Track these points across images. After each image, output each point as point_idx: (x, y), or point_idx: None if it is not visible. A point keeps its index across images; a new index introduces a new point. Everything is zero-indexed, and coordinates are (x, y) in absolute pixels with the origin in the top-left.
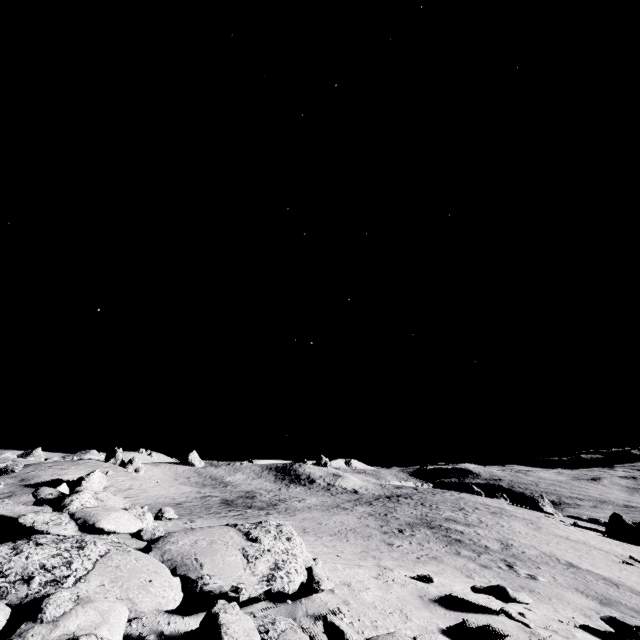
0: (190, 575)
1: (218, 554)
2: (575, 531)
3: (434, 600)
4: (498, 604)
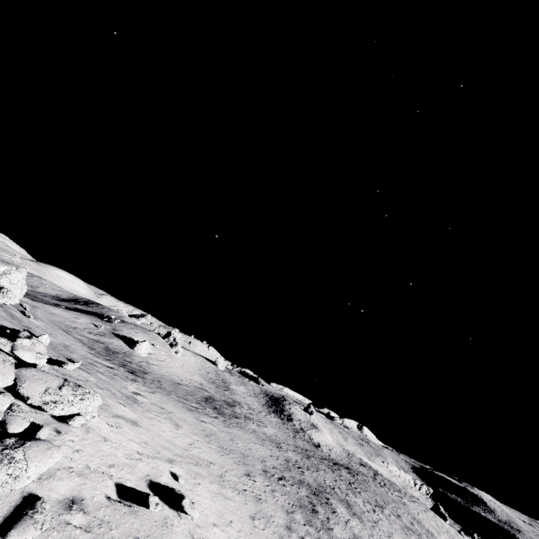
0: (18, 383)
1: (36, 383)
2: None
3: (152, 481)
4: (203, 518)
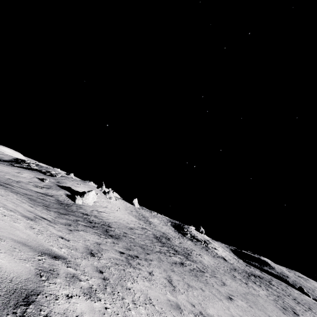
0: None
1: None
2: None
3: None
4: None
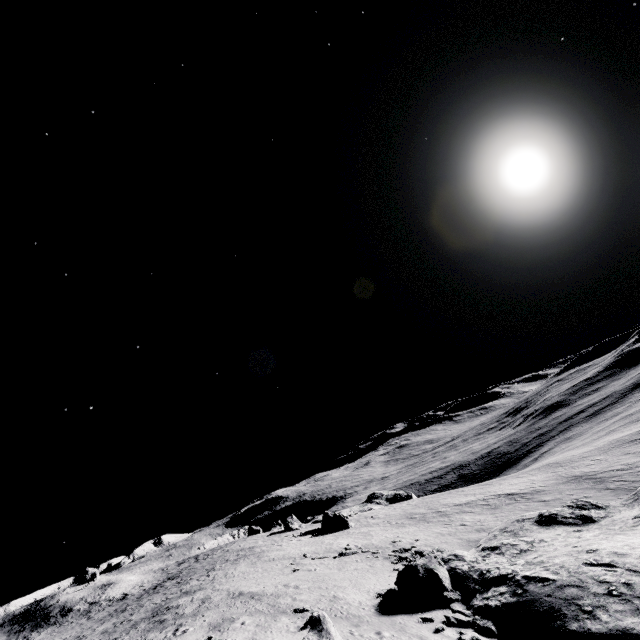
0: None
1: None
2: (292, 544)
3: None
4: None
